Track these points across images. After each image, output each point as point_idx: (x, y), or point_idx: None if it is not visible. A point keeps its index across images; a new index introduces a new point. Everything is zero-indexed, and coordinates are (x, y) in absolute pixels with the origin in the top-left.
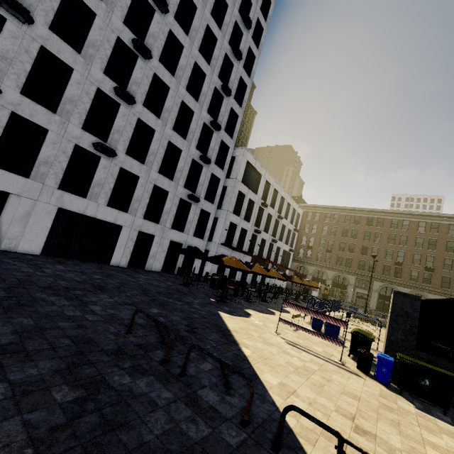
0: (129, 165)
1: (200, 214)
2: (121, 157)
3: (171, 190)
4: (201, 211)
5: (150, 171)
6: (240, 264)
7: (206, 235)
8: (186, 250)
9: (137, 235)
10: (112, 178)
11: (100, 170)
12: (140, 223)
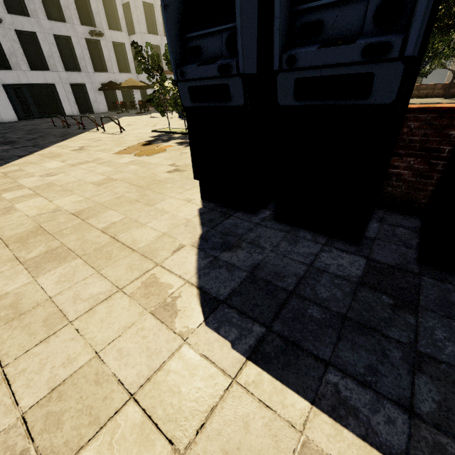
0: (19, 24)
1: (115, 48)
2: (7, 19)
3: (71, 34)
4: (114, 45)
5: (40, 22)
6: (133, 83)
7: (131, 68)
8: (103, 86)
9: (70, 87)
10: (16, 44)
11: (3, 41)
12: (65, 76)
